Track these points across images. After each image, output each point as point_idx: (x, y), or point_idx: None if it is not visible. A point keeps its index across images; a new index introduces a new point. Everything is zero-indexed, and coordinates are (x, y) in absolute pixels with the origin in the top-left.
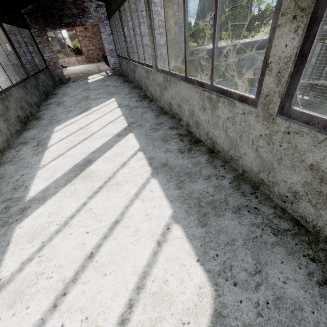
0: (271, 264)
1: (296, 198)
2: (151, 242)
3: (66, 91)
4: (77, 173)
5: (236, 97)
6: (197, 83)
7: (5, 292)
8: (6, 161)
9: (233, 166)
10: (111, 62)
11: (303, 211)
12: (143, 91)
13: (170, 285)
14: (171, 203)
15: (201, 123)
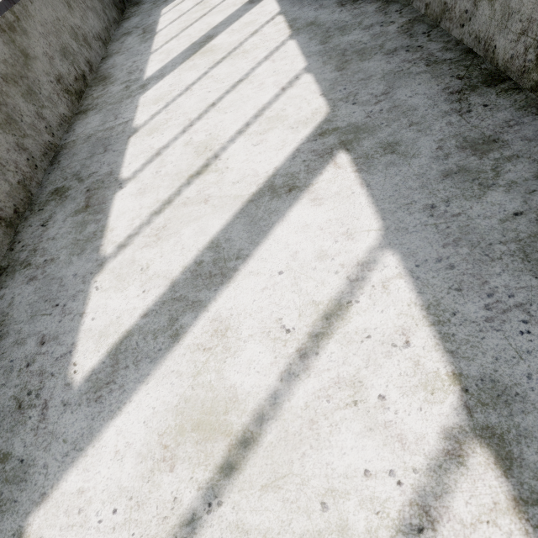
0: (404, 87)
1: (475, 5)
2: (275, 90)
3: None
4: (196, 51)
5: None
6: None
7: (143, 130)
8: (113, 53)
9: (416, 8)
10: None
11: (479, 23)
12: None
13: (287, 111)
14: (307, 58)
15: None
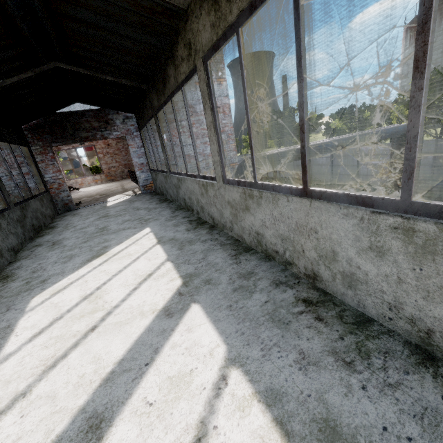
0: None
1: None
2: None
3: (71, 222)
4: None
5: None
6: (347, 199)
7: None
8: None
9: None
10: (141, 178)
11: None
12: (195, 213)
13: None
14: None
15: (366, 279)
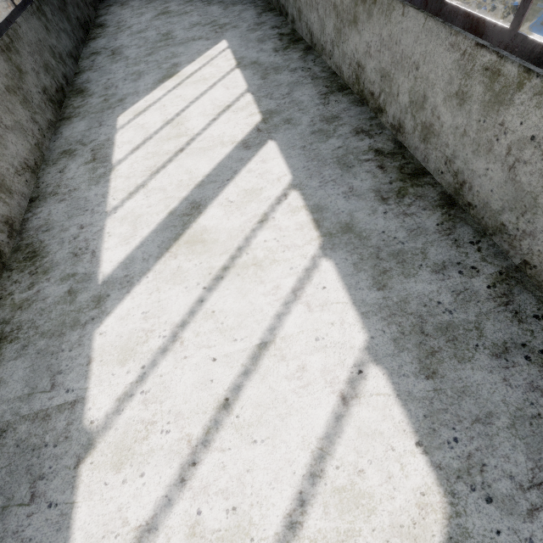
0: None
1: None
2: (330, 396)
3: (122, 18)
4: (177, 233)
5: None
6: (463, 20)
7: (104, 444)
8: (48, 193)
9: (499, 246)
10: None
11: None
12: (289, 20)
13: (368, 480)
14: (364, 318)
15: (440, 132)
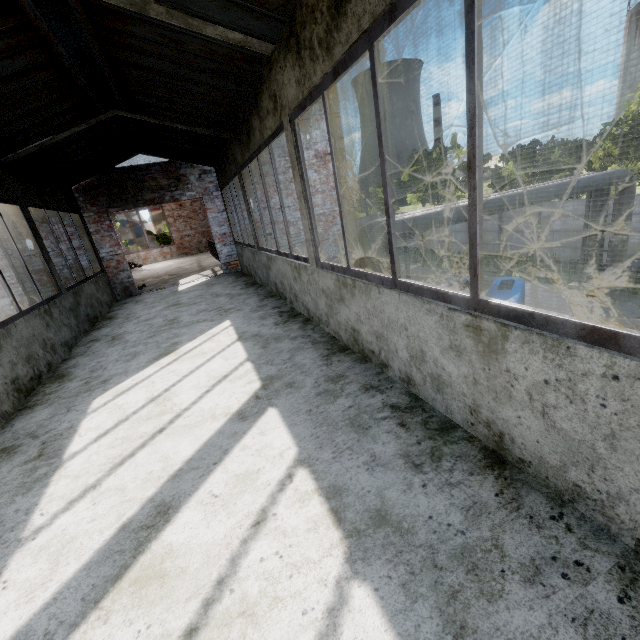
0: None
1: None
2: None
3: (134, 311)
4: (123, 564)
5: (571, 331)
6: (430, 293)
7: None
8: None
9: (592, 518)
10: (222, 253)
11: None
12: (288, 302)
13: None
14: None
15: (450, 381)
